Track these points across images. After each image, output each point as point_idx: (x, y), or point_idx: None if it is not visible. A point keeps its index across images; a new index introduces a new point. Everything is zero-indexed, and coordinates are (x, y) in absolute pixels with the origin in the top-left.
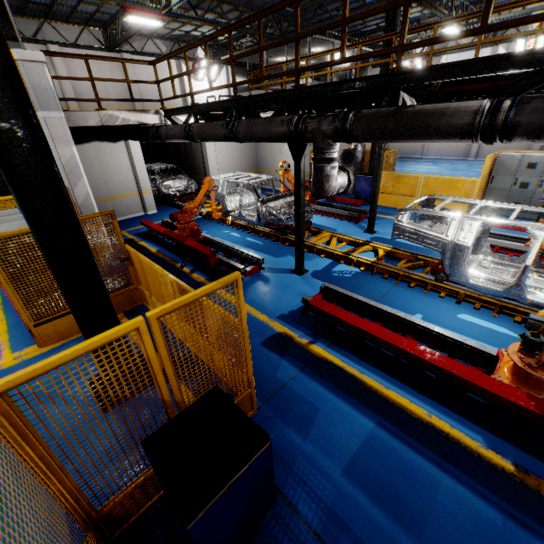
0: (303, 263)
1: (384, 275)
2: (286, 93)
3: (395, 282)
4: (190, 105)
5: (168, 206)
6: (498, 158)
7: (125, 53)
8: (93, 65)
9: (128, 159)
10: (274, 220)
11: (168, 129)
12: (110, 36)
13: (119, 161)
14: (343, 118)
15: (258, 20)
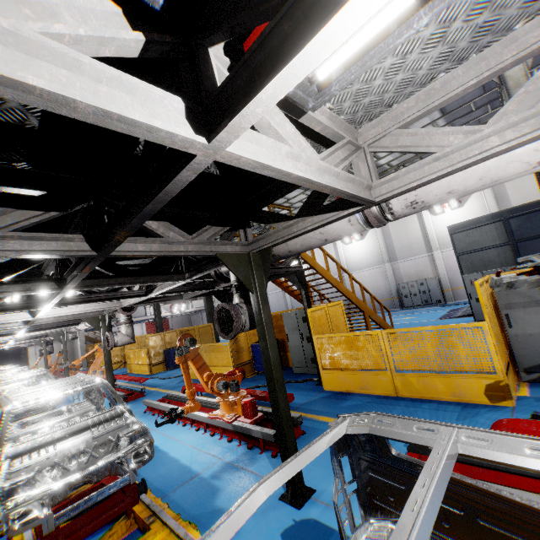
0: None
1: None
2: None
3: None
4: None
5: None
6: None
7: None
8: None
9: None
10: None
11: None
12: None
13: None
14: None
15: None
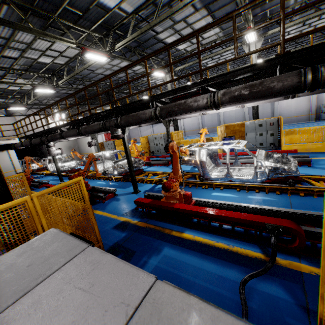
0: (63, 180)
1: (88, 178)
2: (43, 131)
3: (90, 179)
4: (24, 136)
5: (32, 174)
6: (148, 137)
7: (17, 116)
8: (0, 122)
9: (9, 157)
10: (64, 169)
11: (17, 144)
12: (9, 111)
13: (4, 159)
14: (47, 137)
15: (33, 115)
